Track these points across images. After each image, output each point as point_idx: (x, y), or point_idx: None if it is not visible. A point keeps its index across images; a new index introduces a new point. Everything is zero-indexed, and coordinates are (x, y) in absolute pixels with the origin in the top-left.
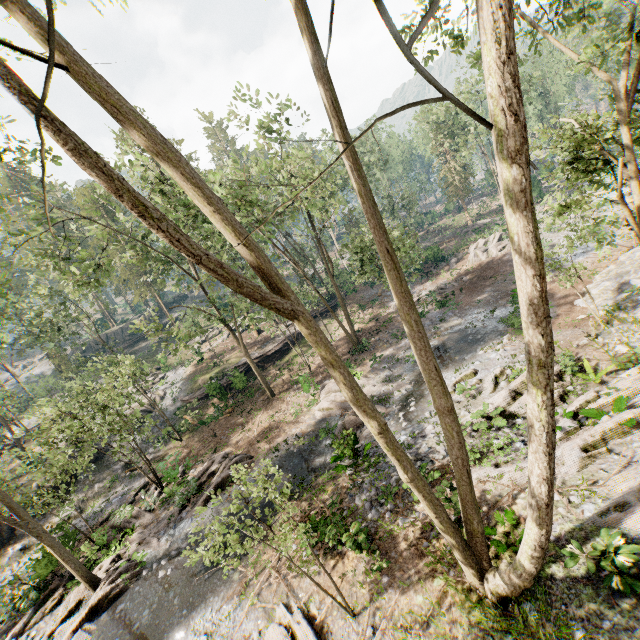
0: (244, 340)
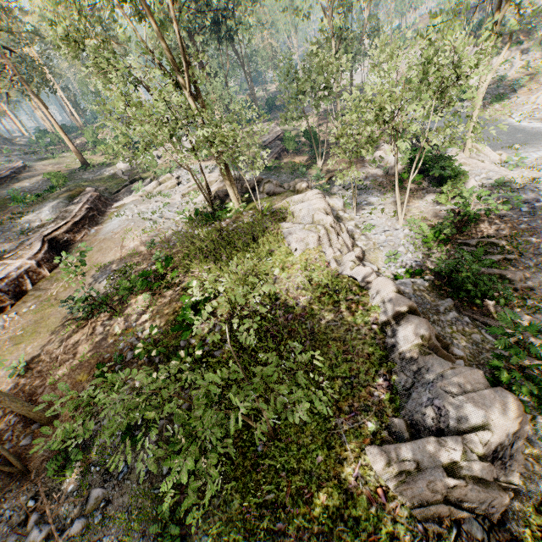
0: None
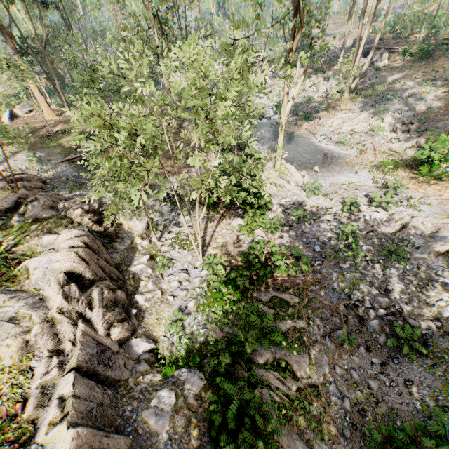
0: (40, 123)
